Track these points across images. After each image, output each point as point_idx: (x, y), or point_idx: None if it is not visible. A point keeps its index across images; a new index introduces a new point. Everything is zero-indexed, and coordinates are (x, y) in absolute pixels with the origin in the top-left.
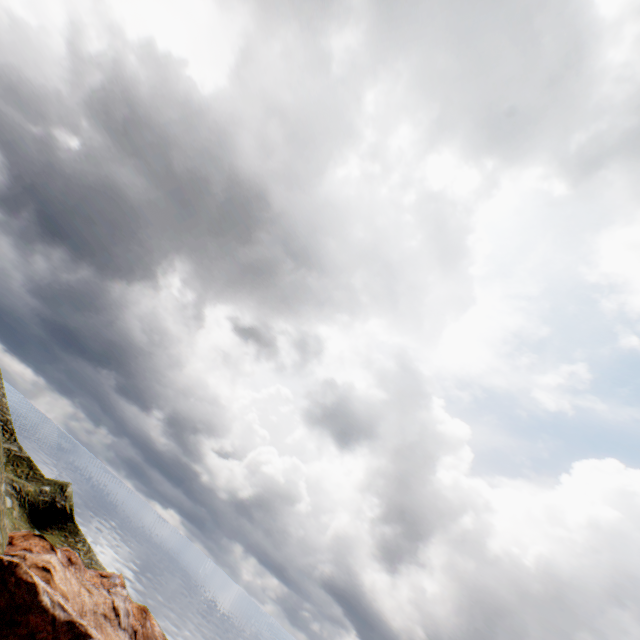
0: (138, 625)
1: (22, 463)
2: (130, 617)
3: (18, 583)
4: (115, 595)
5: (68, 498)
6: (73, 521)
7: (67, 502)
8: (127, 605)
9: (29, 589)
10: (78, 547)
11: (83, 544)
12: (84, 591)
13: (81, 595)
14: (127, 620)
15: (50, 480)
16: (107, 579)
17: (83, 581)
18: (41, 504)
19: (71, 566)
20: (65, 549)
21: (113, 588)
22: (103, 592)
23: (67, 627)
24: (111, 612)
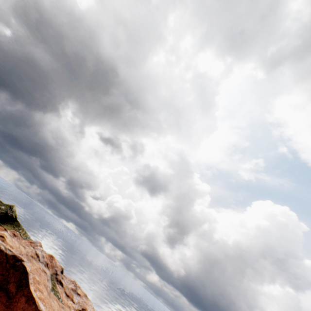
0: (48, 261)
1: None
2: (44, 258)
3: None
4: (37, 249)
5: (14, 212)
6: (17, 221)
7: (13, 213)
8: (43, 253)
9: None
10: (20, 232)
11: (22, 231)
12: (21, 247)
13: (20, 248)
14: (43, 259)
15: (4, 204)
16: (33, 243)
17: (21, 243)
18: (0, 214)
19: (15, 237)
20: (12, 230)
21: (36, 247)
22: (31, 248)
23: (12, 257)
24: (35, 255)
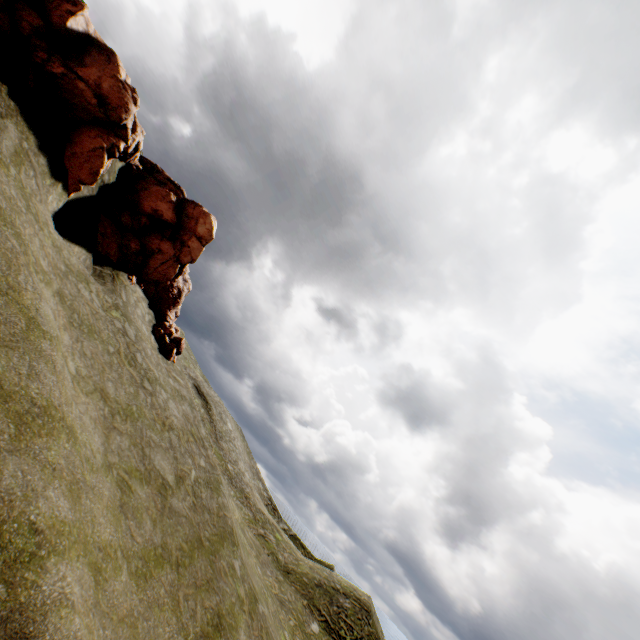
0: None
1: (296, 543)
2: None
3: None
4: None
5: None
6: None
7: None
8: None
9: None
10: None
11: None
12: None
13: None
14: None
15: (319, 561)
16: None
17: None
18: None
19: None
20: None
21: None
22: None
23: None
24: None
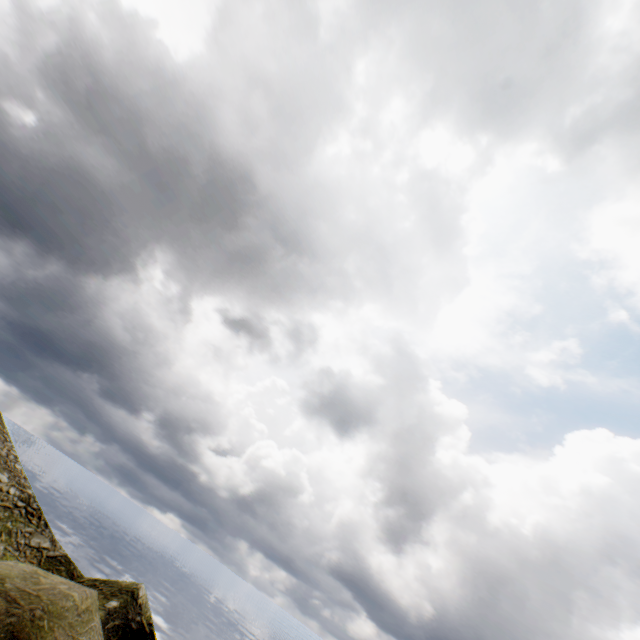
0: None
1: (65, 563)
2: None
3: None
4: None
5: (141, 609)
6: None
7: (142, 616)
8: None
9: None
10: None
11: None
12: None
13: None
14: None
15: (110, 584)
16: None
17: None
18: (112, 634)
19: None
20: None
21: None
22: None
23: None
24: None
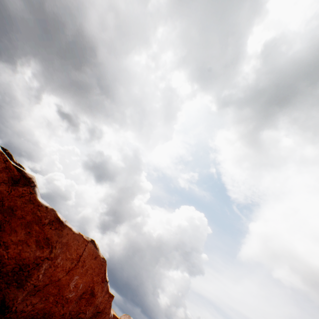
0: None
1: None
2: None
3: (9, 153)
4: None
5: None
6: None
7: None
8: None
9: (11, 155)
10: None
11: None
12: None
13: None
14: None
15: None
16: None
17: None
18: None
19: None
20: None
21: None
22: None
23: (19, 164)
24: None
